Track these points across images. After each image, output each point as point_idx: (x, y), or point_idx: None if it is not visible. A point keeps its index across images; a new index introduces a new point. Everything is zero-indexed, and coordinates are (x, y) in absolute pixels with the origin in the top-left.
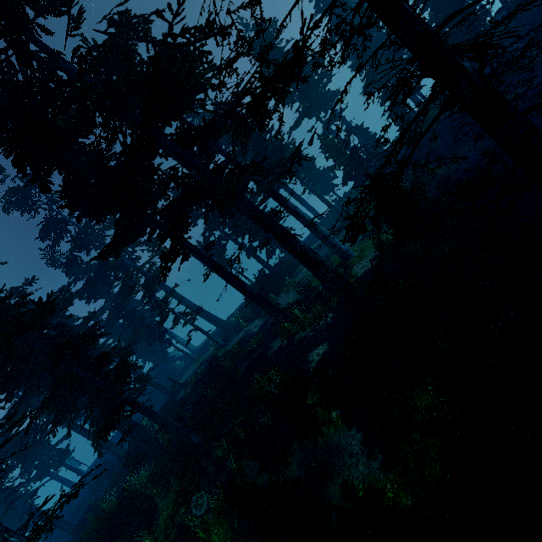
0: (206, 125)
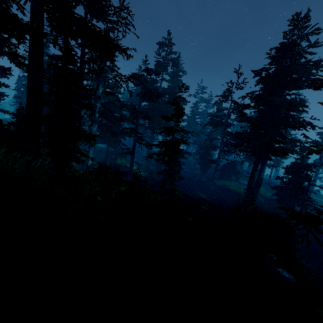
0: None
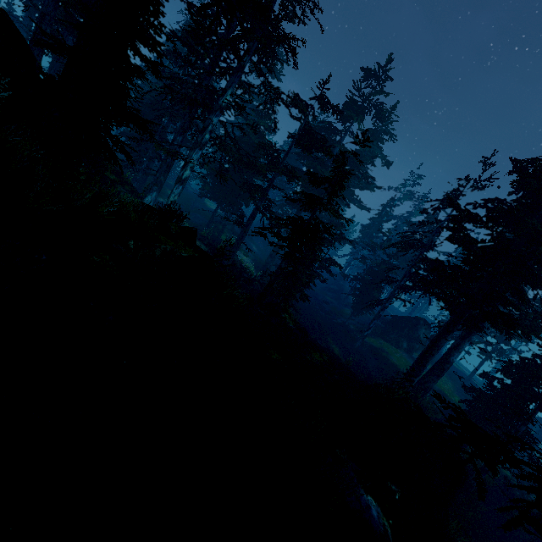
0: None
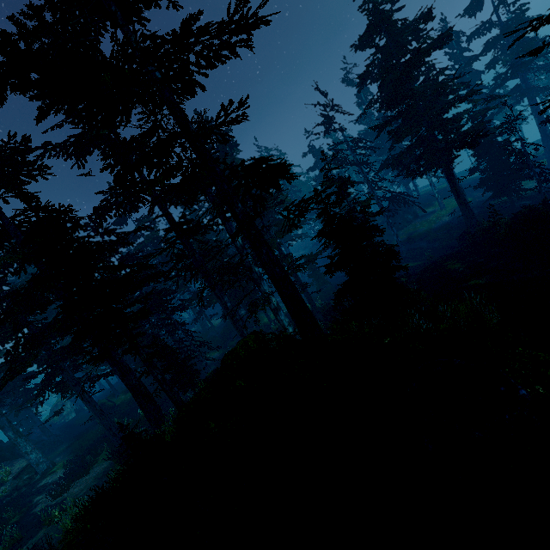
0: (546, 72)
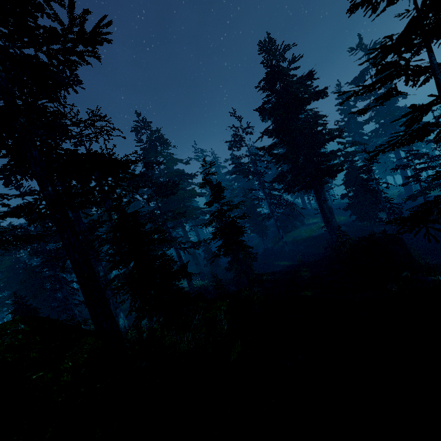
0: (406, 134)
